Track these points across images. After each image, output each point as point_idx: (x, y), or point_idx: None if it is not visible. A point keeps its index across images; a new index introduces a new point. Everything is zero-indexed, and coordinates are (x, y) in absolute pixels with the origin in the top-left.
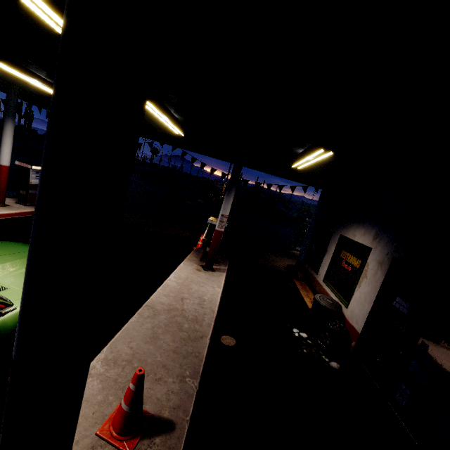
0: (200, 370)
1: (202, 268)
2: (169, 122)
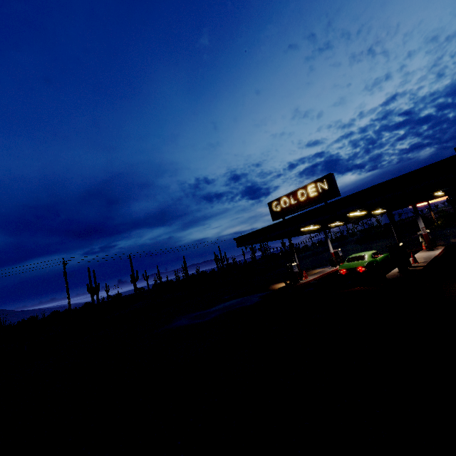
0: (431, 259)
1: (428, 251)
2: (380, 211)
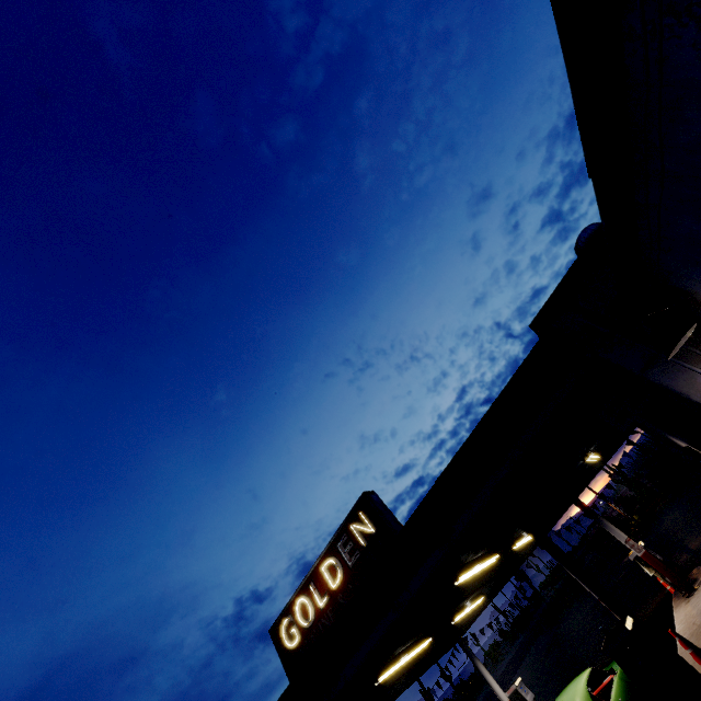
0: None
1: (688, 597)
2: (528, 538)
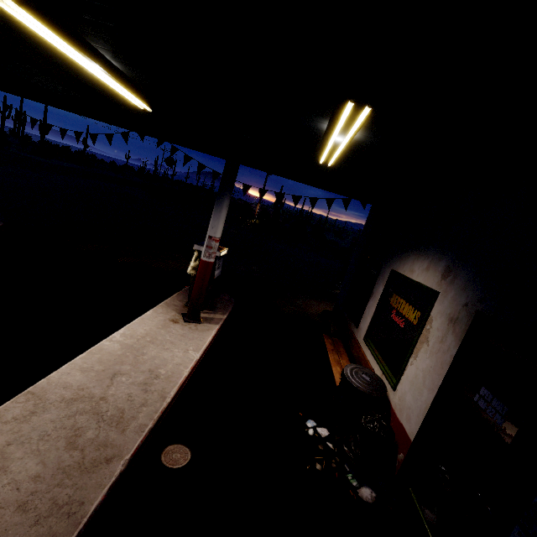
0: None
1: (182, 317)
2: (106, 76)
